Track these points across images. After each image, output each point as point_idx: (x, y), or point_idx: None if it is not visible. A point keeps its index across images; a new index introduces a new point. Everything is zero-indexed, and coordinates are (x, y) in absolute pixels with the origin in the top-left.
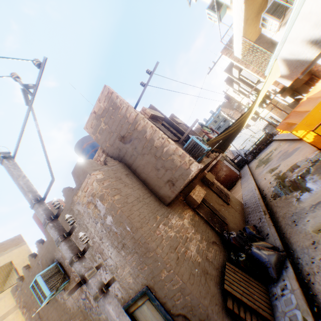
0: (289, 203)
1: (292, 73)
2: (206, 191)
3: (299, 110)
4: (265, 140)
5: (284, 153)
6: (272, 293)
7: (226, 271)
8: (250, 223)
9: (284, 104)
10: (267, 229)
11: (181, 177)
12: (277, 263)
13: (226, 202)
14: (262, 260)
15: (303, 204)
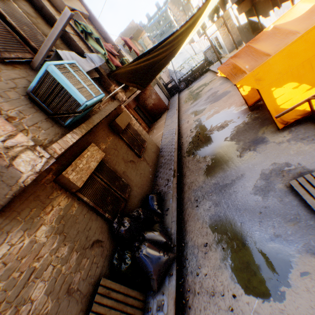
0: (200, 169)
1: None
2: (112, 144)
3: (257, 47)
4: (202, 68)
5: (214, 94)
6: (148, 306)
7: (96, 300)
8: (158, 182)
9: (235, 25)
10: (169, 201)
11: (1, 180)
12: (162, 272)
13: (139, 155)
14: (147, 269)
15: (212, 179)
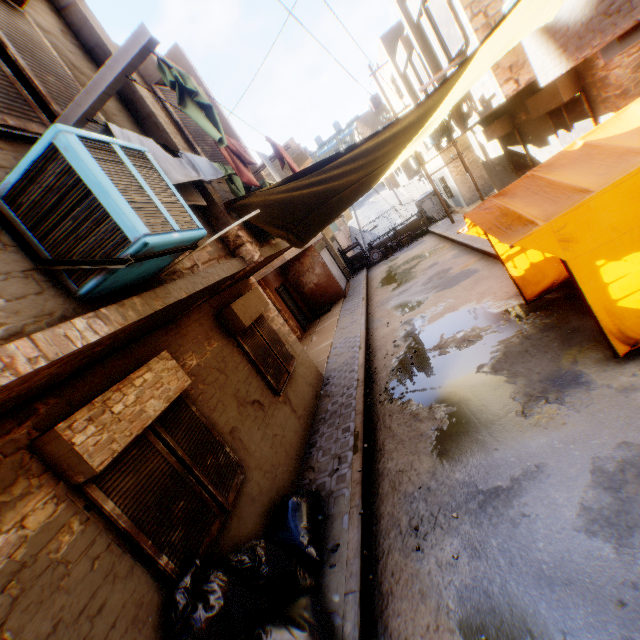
0: (420, 438)
1: (602, 20)
2: (215, 359)
3: (555, 177)
4: (414, 227)
5: (443, 274)
6: None
7: None
8: (315, 460)
9: (479, 158)
10: (342, 521)
11: None
12: None
13: (275, 388)
14: None
15: (456, 469)
